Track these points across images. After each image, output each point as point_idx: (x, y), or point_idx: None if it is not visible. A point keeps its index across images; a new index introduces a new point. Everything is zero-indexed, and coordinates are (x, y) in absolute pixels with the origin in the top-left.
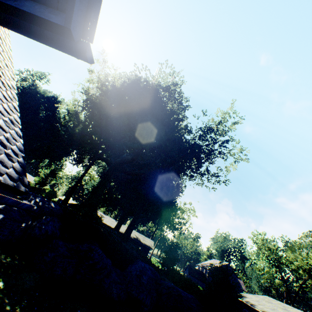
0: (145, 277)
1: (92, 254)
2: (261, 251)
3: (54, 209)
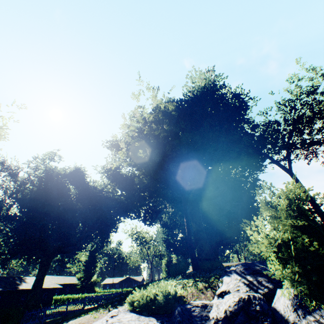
0: None
1: None
2: None
3: None
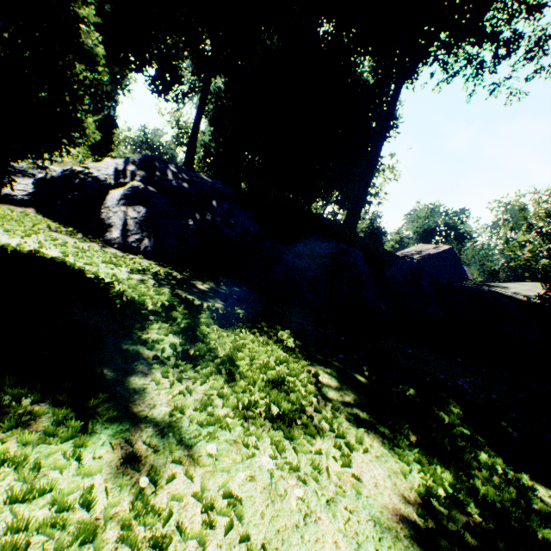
0: (424, 283)
1: (351, 259)
2: (525, 222)
3: (217, 187)
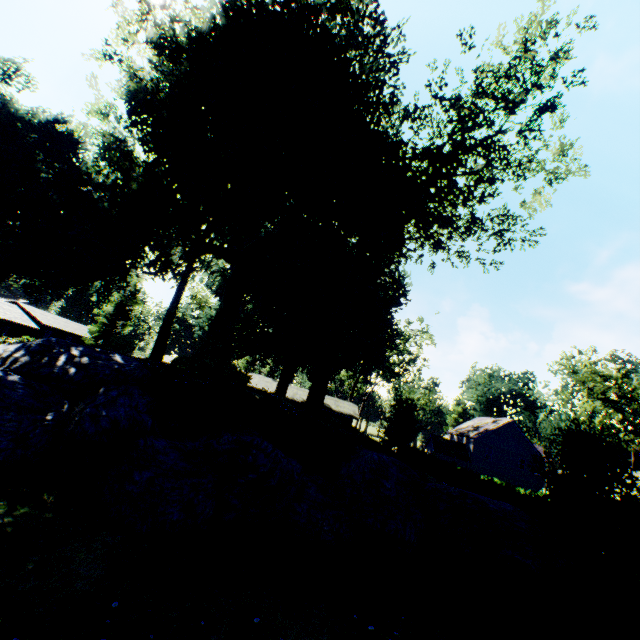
0: (387, 483)
1: (249, 457)
2: (584, 386)
3: (126, 369)
